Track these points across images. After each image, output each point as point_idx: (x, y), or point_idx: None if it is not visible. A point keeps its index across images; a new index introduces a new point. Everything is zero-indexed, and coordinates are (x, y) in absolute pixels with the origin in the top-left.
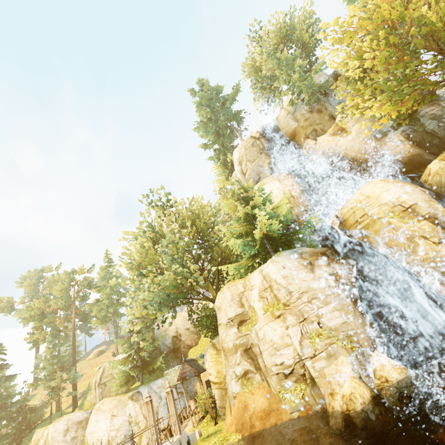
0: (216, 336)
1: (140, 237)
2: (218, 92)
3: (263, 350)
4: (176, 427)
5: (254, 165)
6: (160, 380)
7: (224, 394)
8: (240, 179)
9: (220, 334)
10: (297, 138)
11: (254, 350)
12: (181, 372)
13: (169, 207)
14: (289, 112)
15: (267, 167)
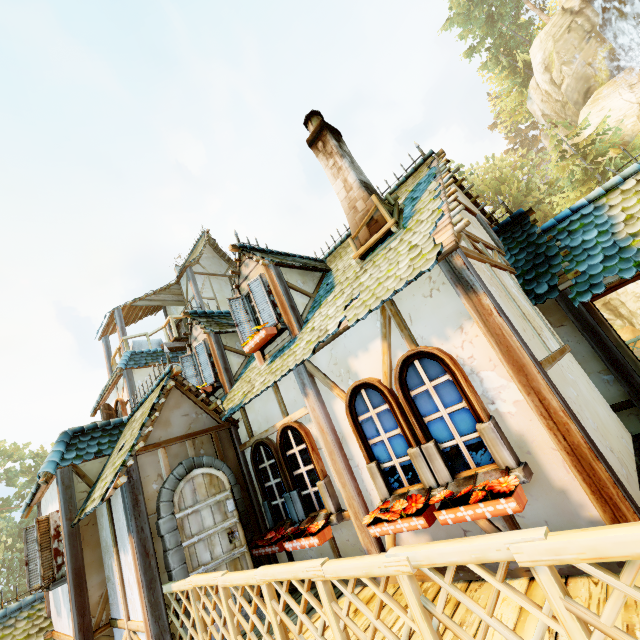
0: None
1: None
2: None
3: (624, 302)
4: None
5: (575, 67)
6: None
7: None
8: (548, 92)
9: None
10: None
11: (613, 303)
12: None
13: None
14: None
15: (602, 64)
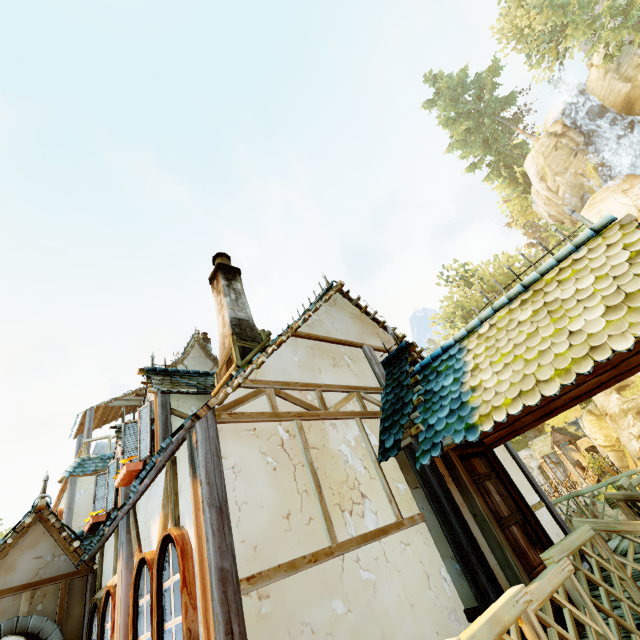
0: (586, 401)
1: (458, 323)
2: (464, 82)
3: None
4: (580, 479)
5: (567, 177)
6: (522, 452)
7: (622, 455)
8: (547, 197)
9: (597, 401)
10: (636, 107)
11: None
12: (553, 441)
13: (468, 277)
14: (608, 71)
15: (592, 173)
